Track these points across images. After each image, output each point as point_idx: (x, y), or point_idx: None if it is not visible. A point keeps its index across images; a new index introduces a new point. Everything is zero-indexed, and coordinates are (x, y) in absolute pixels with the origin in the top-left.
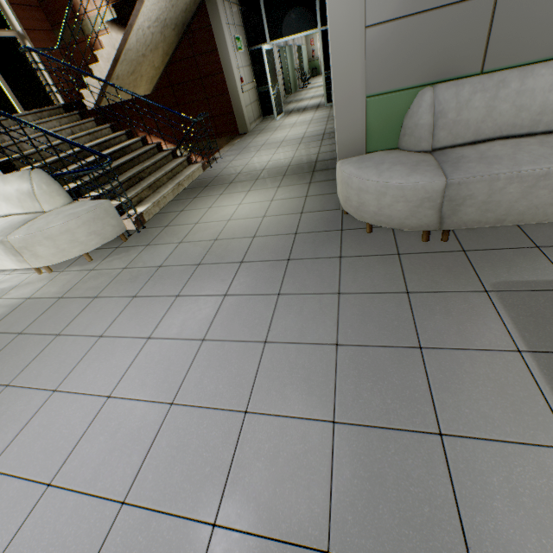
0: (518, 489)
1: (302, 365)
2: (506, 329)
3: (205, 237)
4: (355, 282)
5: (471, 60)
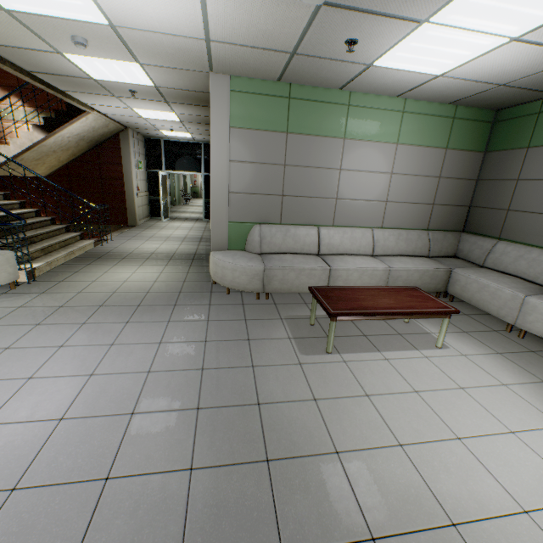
0: (279, 377)
1: (185, 350)
2: (286, 331)
3: (104, 290)
4: (218, 316)
5: (276, 218)
